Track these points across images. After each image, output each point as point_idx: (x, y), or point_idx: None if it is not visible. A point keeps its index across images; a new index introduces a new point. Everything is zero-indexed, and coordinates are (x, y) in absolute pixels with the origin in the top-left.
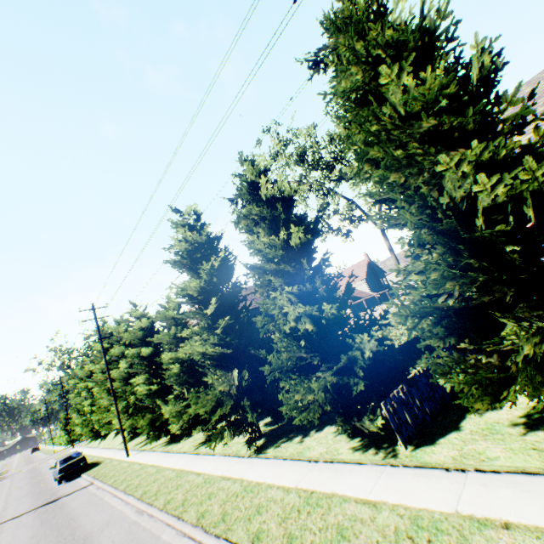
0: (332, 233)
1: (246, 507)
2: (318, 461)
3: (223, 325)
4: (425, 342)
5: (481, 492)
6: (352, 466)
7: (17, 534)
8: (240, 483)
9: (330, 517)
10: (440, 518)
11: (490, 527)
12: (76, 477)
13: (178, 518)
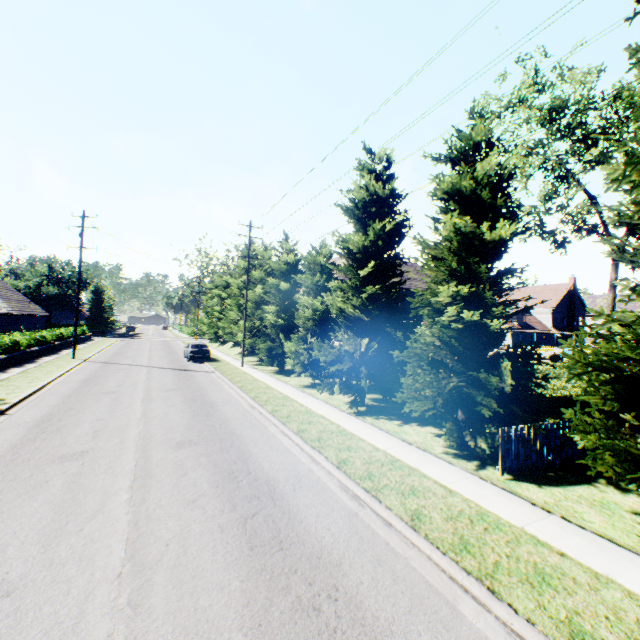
0: (541, 235)
1: (338, 442)
2: (411, 445)
3: (370, 292)
4: (583, 397)
5: (555, 530)
6: (442, 461)
7: (163, 378)
8: (337, 426)
9: (407, 479)
10: (504, 524)
11: (545, 548)
12: (201, 362)
13: (283, 423)
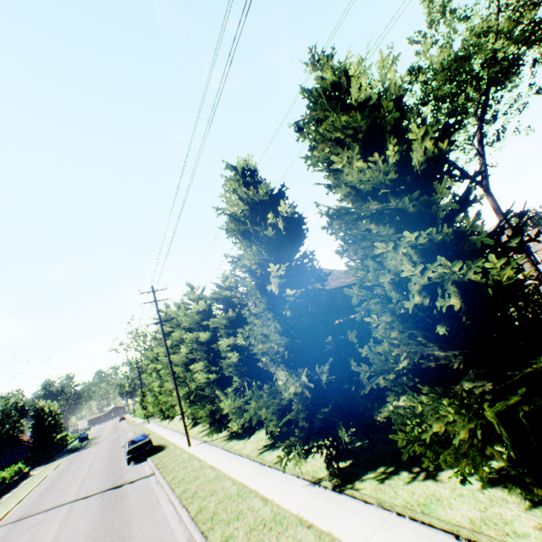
0: None
1: None
2: None
3: (290, 304)
4: None
5: None
6: None
7: (79, 523)
8: None
9: None
10: None
11: None
12: (143, 460)
13: None
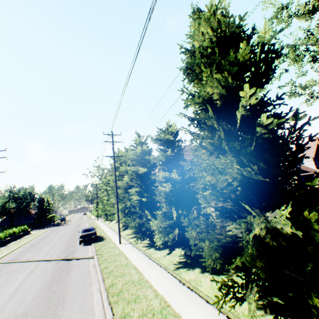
0: None
1: None
2: None
3: (256, 136)
4: None
5: None
6: None
7: (34, 282)
8: None
9: None
10: None
11: None
12: (89, 244)
13: None
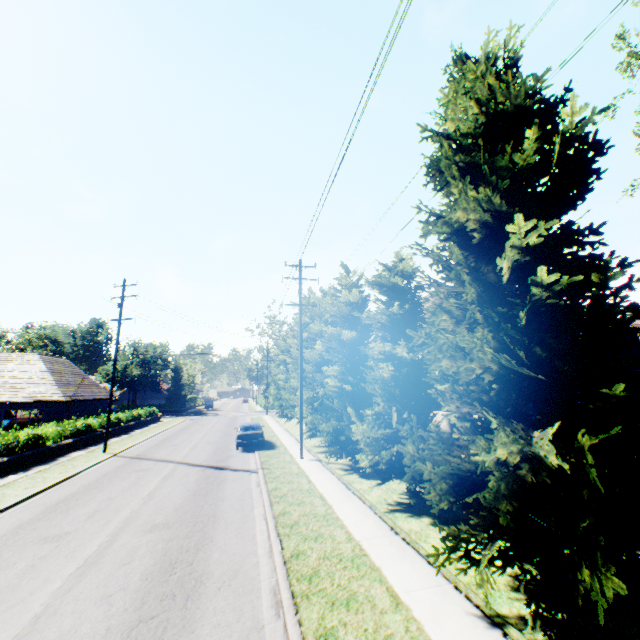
0: None
1: None
2: None
3: (532, 302)
4: None
5: None
6: None
7: (174, 490)
8: None
9: None
10: None
11: None
12: (251, 450)
13: None
